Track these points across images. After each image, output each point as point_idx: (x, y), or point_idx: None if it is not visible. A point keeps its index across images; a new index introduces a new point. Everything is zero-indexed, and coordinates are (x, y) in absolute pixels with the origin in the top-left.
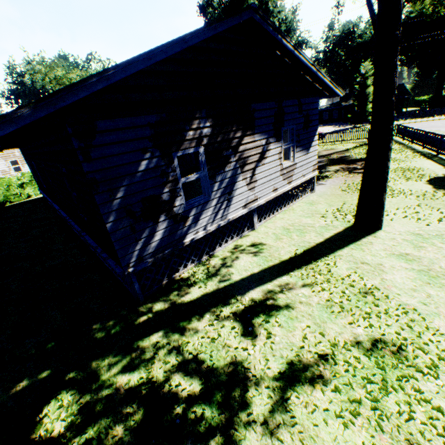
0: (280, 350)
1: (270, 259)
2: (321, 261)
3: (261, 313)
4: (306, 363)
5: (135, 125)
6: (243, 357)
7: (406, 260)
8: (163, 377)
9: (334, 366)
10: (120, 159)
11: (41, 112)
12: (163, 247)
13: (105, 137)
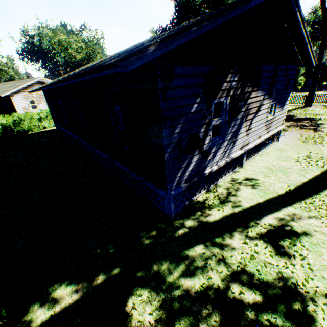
0: (318, 271)
1: (268, 192)
2: (315, 198)
3: (286, 237)
4: None
5: (196, 73)
6: (286, 274)
7: None
8: (221, 284)
9: None
10: (182, 101)
11: (158, 52)
12: (192, 175)
13: (177, 81)
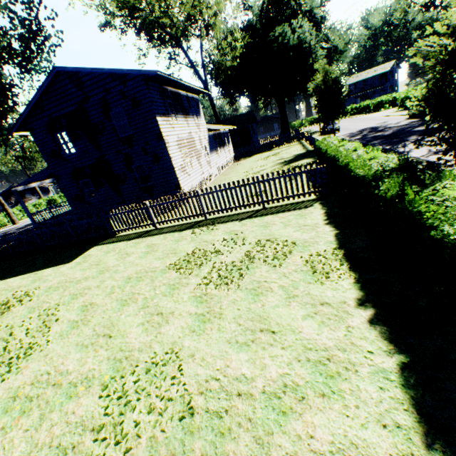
0: None
1: None
2: None
3: None
4: None
5: None
6: None
7: None
8: None
9: None
10: None
11: None
12: None
13: None
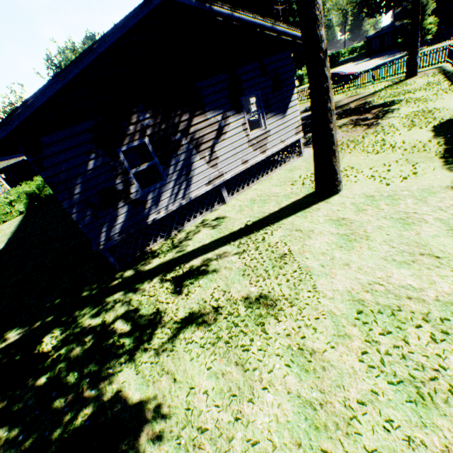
0: (191, 303)
1: (223, 231)
2: (263, 231)
3: (191, 277)
4: (203, 313)
5: (75, 133)
6: (164, 309)
7: (338, 225)
8: (112, 321)
9: (220, 315)
10: (69, 164)
11: None
12: (127, 227)
13: (51, 149)
